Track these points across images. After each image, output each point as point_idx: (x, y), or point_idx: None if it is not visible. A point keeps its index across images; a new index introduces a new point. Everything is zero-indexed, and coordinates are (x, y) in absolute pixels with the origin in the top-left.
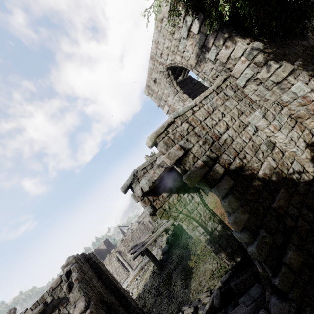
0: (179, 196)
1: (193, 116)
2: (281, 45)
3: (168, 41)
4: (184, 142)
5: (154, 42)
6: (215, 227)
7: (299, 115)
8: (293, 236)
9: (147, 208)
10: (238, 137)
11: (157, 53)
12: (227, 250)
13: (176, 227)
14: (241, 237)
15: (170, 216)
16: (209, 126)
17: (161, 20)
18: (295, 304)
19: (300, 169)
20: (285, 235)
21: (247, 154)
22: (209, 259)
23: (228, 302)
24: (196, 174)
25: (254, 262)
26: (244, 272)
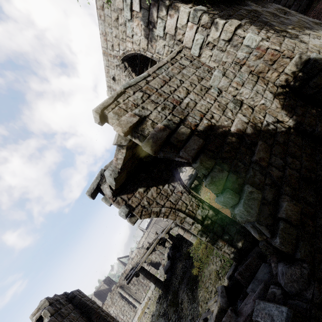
0: (158, 188)
1: (147, 85)
2: (225, 9)
3: (114, 30)
4: (139, 109)
5: (102, 35)
6: (206, 215)
7: (258, 69)
8: (284, 187)
9: (122, 209)
10: (201, 100)
11: (108, 46)
12: (225, 237)
13: (175, 238)
14: (224, 200)
15: (151, 212)
16: (167, 93)
17: (102, 8)
18: (306, 265)
19: (274, 120)
20: (275, 188)
21: (214, 114)
22: (212, 259)
23: (237, 298)
24: (156, 138)
25: (247, 228)
26: (248, 257)
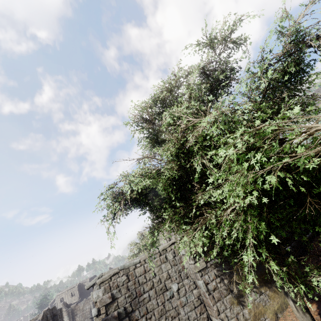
0: None
1: (133, 271)
2: None
3: None
4: (117, 291)
5: None
6: None
7: (204, 299)
8: None
9: (95, 310)
10: (154, 299)
11: None
12: None
13: None
14: None
15: None
16: (139, 283)
17: None
18: None
19: None
20: None
21: (153, 316)
22: None
23: None
24: None
25: None
26: None
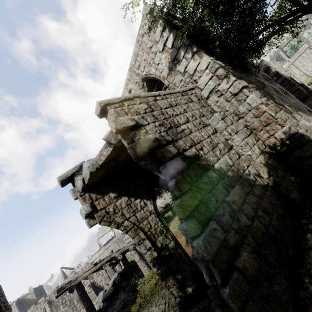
0: (129, 199)
1: (154, 102)
2: (239, 72)
3: (146, 54)
4: (139, 117)
5: (134, 55)
6: (166, 244)
7: (253, 126)
8: (248, 237)
9: (85, 206)
10: (197, 131)
11: (136, 65)
12: (177, 276)
13: (128, 263)
14: (186, 228)
15: (113, 221)
16: (169, 114)
17: (142, 36)
18: None
19: (255, 173)
20: (240, 235)
21: (204, 147)
22: (157, 299)
23: None
24: (143, 145)
25: (200, 267)
26: (194, 308)
